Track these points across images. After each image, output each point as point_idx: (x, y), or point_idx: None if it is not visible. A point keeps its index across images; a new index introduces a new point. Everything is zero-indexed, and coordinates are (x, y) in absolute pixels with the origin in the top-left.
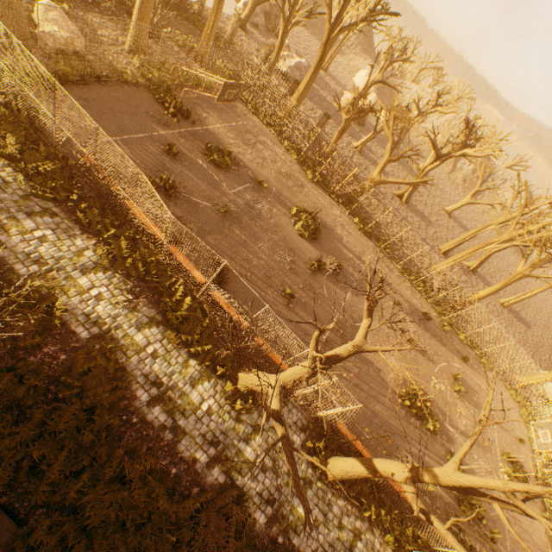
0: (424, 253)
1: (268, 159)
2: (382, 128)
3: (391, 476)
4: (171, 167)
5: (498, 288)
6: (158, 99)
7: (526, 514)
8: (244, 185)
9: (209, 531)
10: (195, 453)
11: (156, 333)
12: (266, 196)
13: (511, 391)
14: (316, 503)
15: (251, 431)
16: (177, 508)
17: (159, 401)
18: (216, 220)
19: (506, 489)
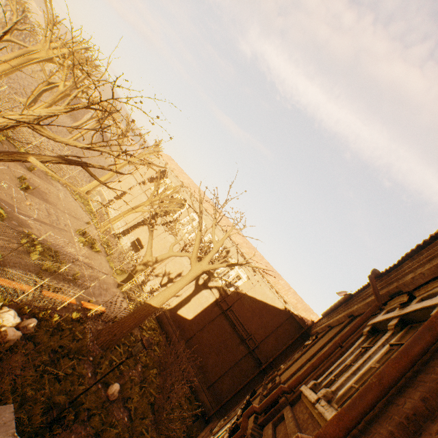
0: None
1: None
2: None
3: None
4: None
5: (49, 105)
6: None
7: (64, 161)
8: None
9: None
10: None
11: None
12: None
13: (78, 196)
14: None
15: None
16: None
17: None
18: None
19: (32, 118)
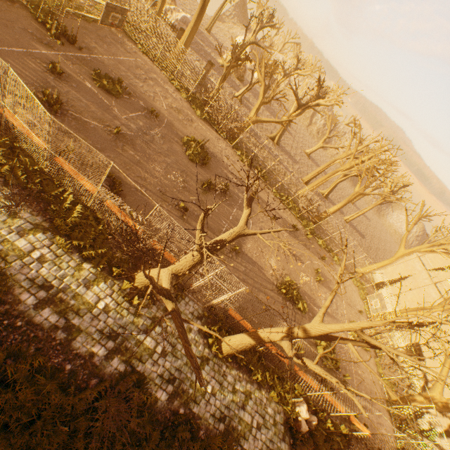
0: (292, 178)
1: (160, 94)
2: (257, 81)
3: (272, 340)
4: (56, 86)
5: (344, 204)
6: (38, 19)
7: (370, 346)
8: (136, 112)
9: (108, 415)
10: (92, 348)
11: (43, 239)
12: (159, 125)
13: (353, 279)
14: (212, 376)
15: (150, 323)
16: (72, 400)
17: (48, 303)
18: (109, 140)
19: (357, 328)
